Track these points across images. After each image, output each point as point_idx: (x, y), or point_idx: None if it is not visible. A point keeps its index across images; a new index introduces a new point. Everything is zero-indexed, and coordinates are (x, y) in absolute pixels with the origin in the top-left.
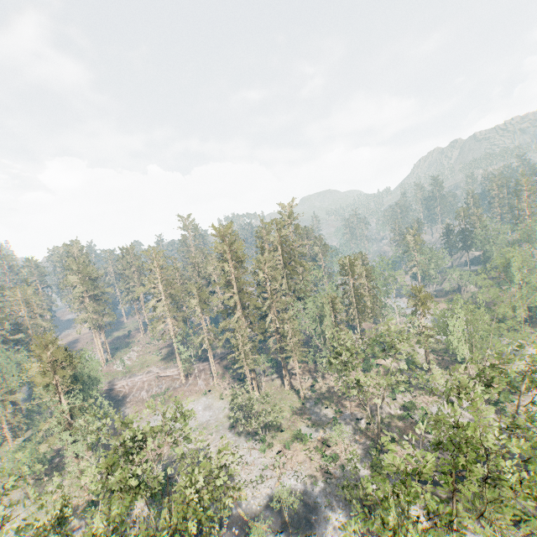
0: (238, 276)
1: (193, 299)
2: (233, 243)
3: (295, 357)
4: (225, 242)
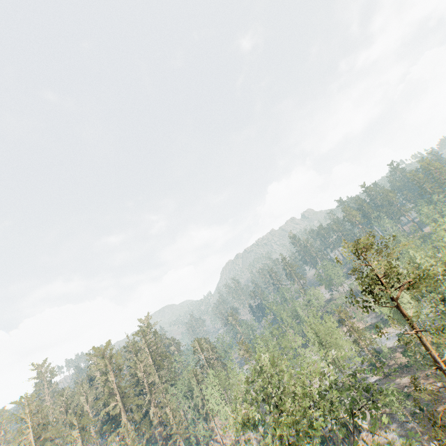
0: (119, 383)
1: (74, 430)
2: (114, 355)
3: (181, 437)
4: (105, 358)
